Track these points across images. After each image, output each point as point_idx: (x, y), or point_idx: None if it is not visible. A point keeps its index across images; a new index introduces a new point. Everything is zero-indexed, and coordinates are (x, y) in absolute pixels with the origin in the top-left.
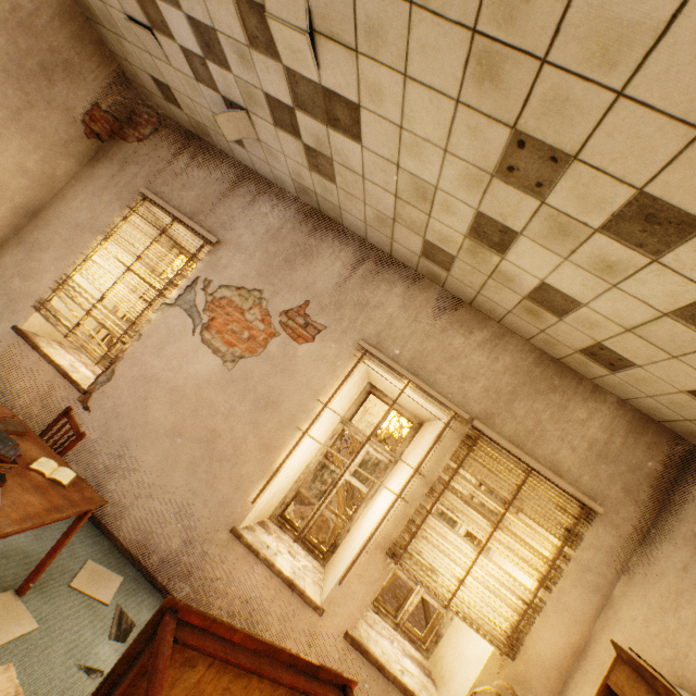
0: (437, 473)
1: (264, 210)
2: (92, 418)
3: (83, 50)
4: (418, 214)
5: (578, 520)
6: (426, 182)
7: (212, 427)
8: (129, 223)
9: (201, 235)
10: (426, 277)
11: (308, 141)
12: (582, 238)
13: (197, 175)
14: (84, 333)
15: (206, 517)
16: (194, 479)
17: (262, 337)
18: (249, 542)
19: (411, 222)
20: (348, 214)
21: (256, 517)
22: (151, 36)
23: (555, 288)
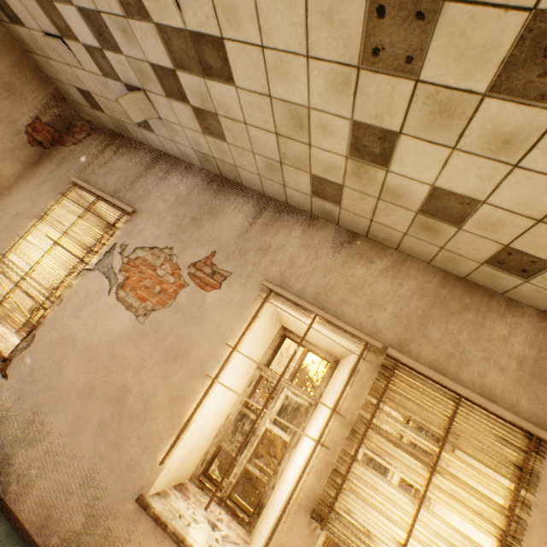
0: (357, 411)
1: (175, 181)
2: (9, 385)
3: (22, 76)
4: (299, 148)
5: (528, 454)
6: (298, 105)
7: (123, 383)
8: (63, 207)
9: (120, 208)
10: (322, 218)
11: (194, 103)
12: (468, 113)
13: (119, 163)
14: (11, 303)
15: (112, 485)
16: (102, 441)
17: (172, 289)
18: (156, 512)
19: (296, 159)
20: (244, 171)
21: (170, 479)
22: (62, 44)
23: (447, 192)
